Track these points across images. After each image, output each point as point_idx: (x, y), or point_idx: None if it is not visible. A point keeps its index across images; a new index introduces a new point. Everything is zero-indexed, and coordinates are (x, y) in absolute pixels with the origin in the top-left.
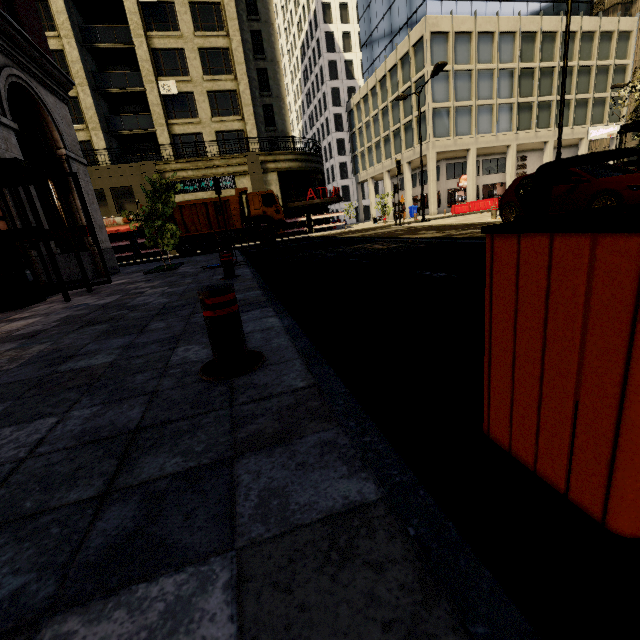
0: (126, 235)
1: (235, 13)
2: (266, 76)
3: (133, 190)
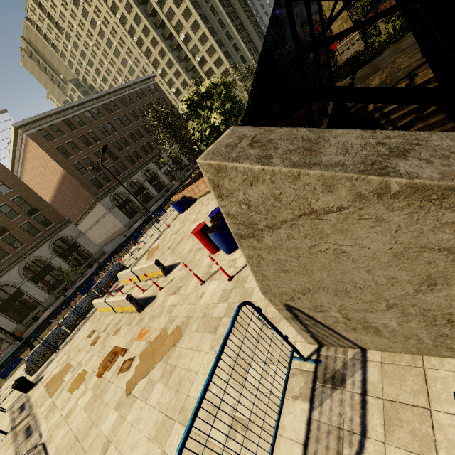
0: None
1: (216, 44)
2: (236, 45)
3: None
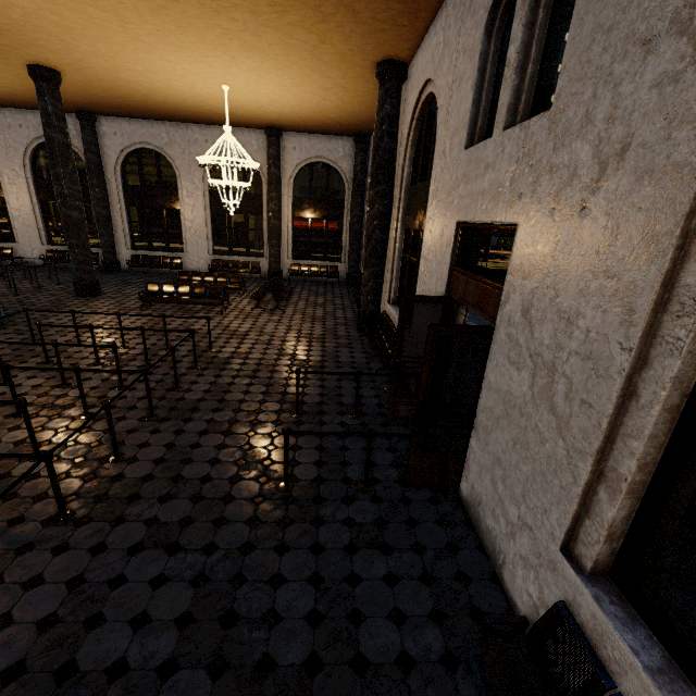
0: (320, 230)
1: None
2: None
3: (339, 193)
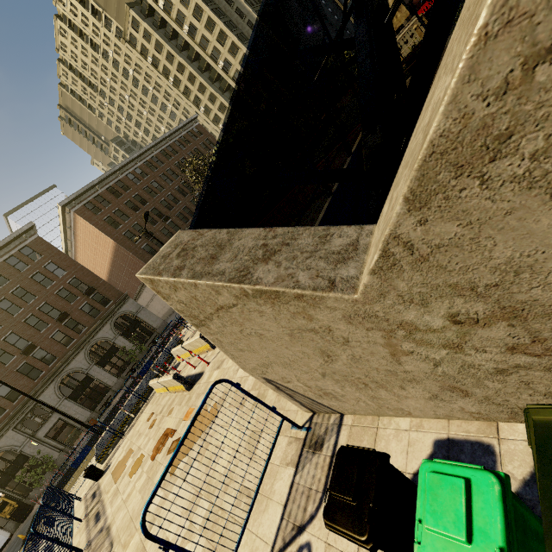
0: None
1: None
2: None
3: None
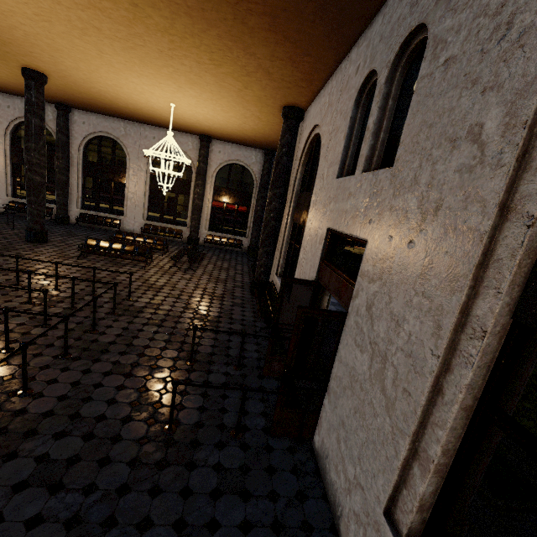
0: (233, 210)
1: None
2: None
3: (250, 186)
